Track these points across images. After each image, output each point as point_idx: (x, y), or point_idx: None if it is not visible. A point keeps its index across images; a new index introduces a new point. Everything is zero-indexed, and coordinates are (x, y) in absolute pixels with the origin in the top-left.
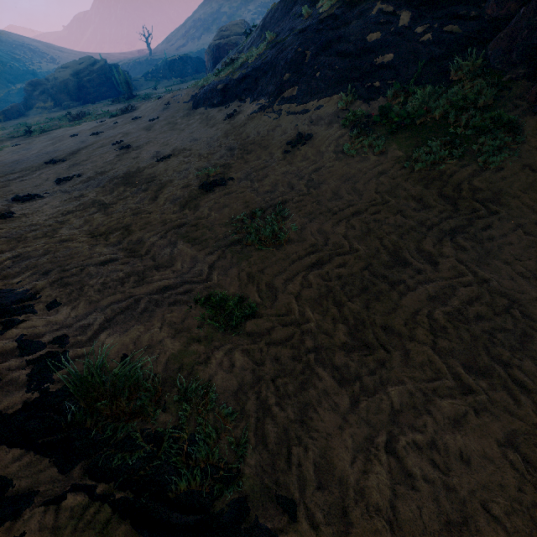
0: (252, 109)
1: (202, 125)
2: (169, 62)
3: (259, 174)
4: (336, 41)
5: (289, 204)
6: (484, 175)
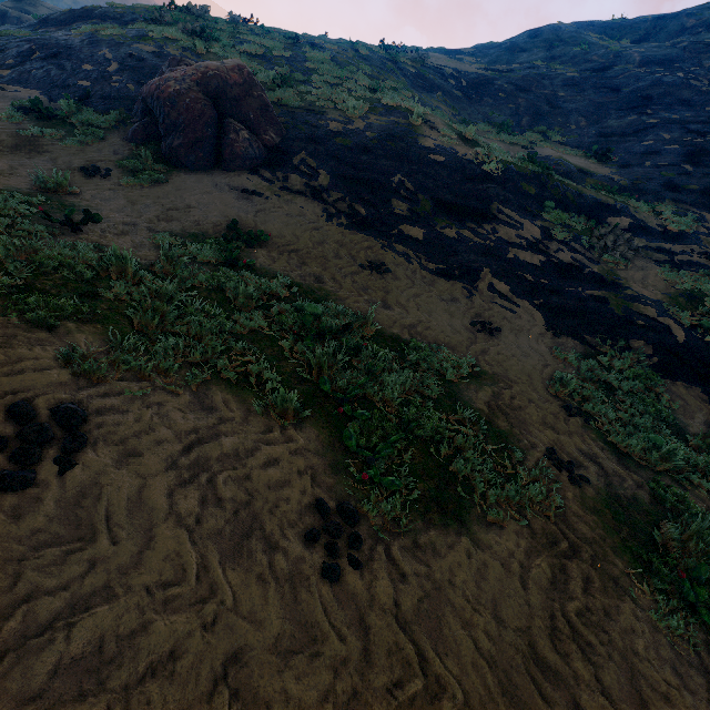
0: None
1: None
2: None
3: None
4: (64, 57)
5: None
6: (56, 147)
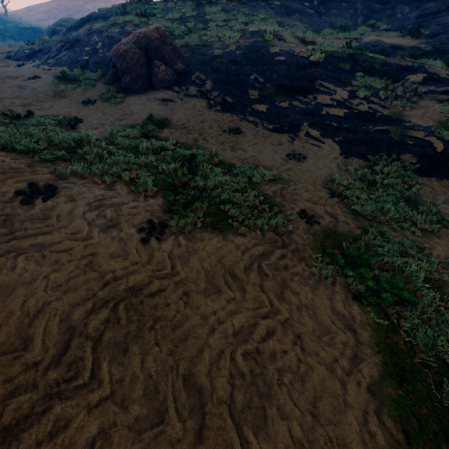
0: (32, 65)
1: (1, 66)
2: (20, 27)
3: (2, 84)
4: (76, 46)
5: (1, 89)
6: (72, 93)
